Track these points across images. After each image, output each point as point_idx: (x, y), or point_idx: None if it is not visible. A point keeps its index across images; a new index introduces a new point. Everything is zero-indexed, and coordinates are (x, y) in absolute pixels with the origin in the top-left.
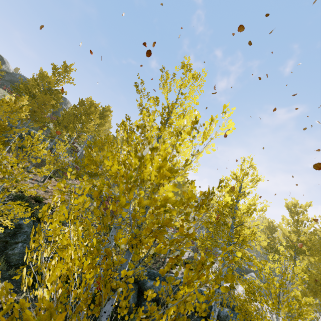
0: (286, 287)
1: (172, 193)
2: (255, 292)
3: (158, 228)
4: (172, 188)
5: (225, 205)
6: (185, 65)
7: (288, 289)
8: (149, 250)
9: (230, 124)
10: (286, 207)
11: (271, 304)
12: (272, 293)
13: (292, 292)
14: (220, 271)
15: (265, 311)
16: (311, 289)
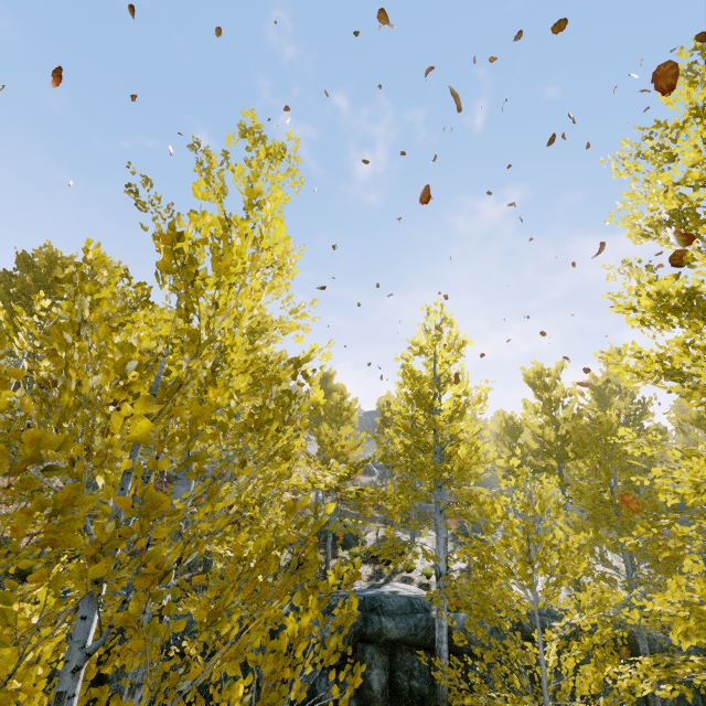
0: (534, 530)
1: (148, 420)
2: (486, 562)
3: (49, 521)
4: (143, 407)
5: (315, 411)
6: (251, 130)
7: (539, 534)
8: (135, 574)
9: (278, 230)
10: (526, 382)
11: (518, 572)
12: (516, 551)
13: (548, 535)
14: (294, 561)
15: (510, 590)
16: (590, 517)
